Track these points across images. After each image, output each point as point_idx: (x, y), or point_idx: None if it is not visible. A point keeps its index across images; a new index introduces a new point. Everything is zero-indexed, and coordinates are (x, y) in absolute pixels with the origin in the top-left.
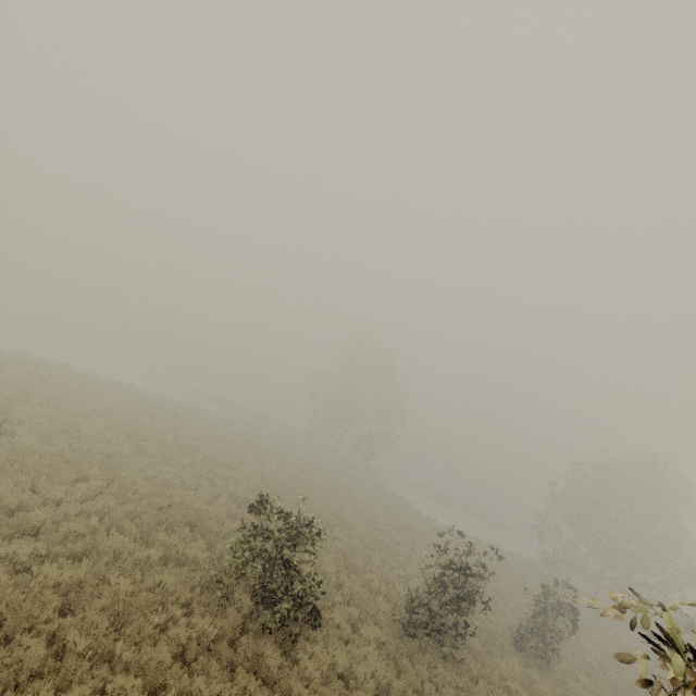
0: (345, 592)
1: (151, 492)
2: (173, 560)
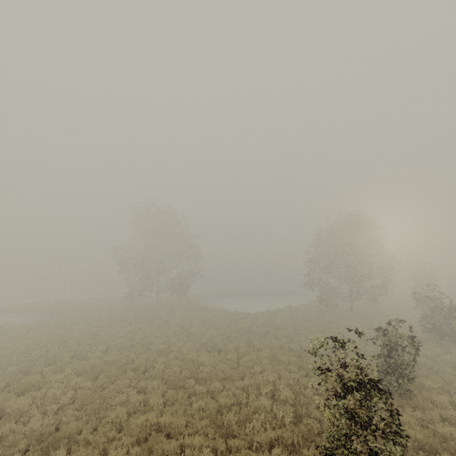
0: None
1: None
2: None
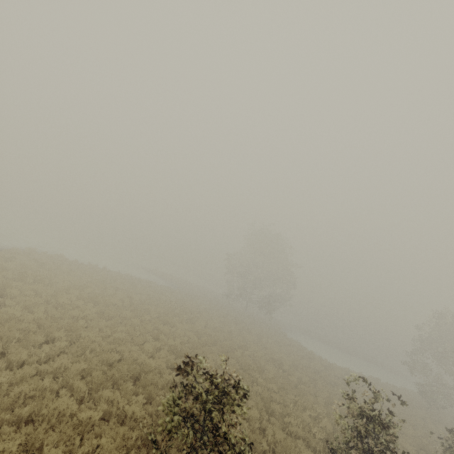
0: (268, 439)
1: (105, 349)
2: (115, 416)
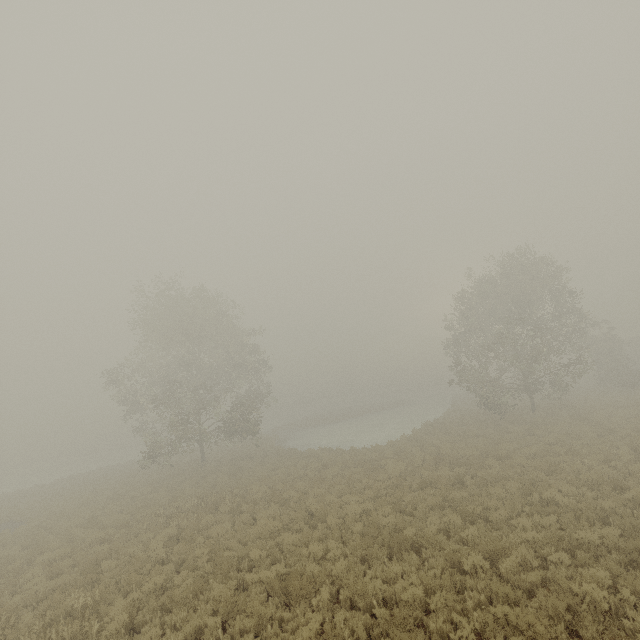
0: None
1: None
2: None
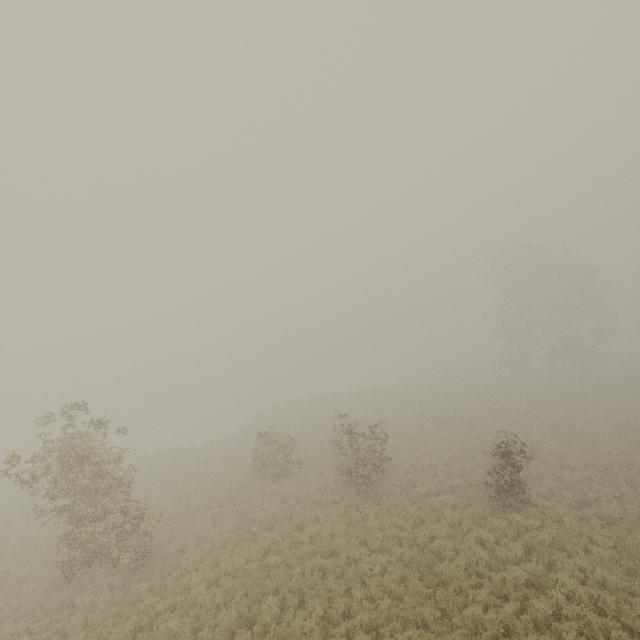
0: None
1: None
2: None
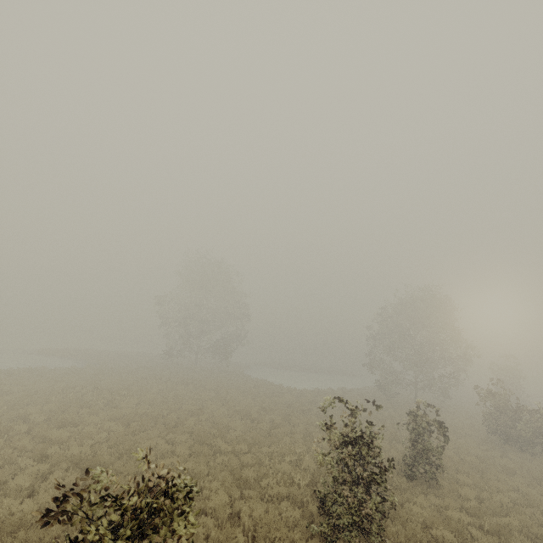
0: (245, 524)
1: None
2: None
